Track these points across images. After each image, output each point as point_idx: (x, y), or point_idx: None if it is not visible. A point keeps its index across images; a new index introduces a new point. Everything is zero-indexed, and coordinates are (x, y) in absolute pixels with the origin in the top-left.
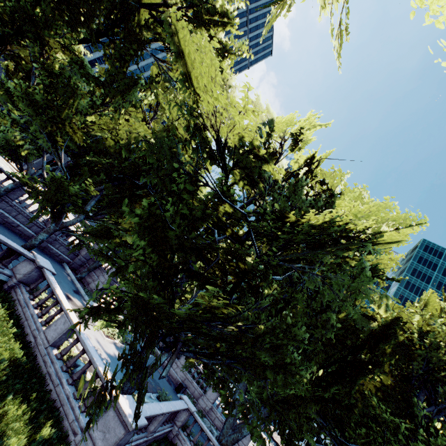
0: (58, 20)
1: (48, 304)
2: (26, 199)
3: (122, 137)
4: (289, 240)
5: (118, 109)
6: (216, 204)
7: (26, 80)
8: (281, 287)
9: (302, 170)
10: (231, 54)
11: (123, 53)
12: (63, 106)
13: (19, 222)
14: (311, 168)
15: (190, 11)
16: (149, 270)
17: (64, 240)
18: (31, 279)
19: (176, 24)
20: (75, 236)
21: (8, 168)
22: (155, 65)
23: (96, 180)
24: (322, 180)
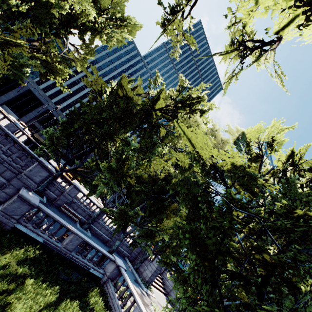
0: (118, 128)
1: (124, 295)
2: (105, 217)
3: (151, 171)
4: (305, 232)
5: (149, 160)
6: (230, 211)
7: (105, 157)
8: (309, 269)
9: (288, 169)
10: (206, 112)
11: (149, 133)
12: (123, 166)
13: (102, 233)
14: (294, 161)
15: (179, 102)
16: (200, 276)
17: (124, 240)
18: (114, 275)
19: (180, 120)
20: (134, 240)
21: (93, 198)
22: (162, 128)
23: (139, 199)
24: (309, 168)
